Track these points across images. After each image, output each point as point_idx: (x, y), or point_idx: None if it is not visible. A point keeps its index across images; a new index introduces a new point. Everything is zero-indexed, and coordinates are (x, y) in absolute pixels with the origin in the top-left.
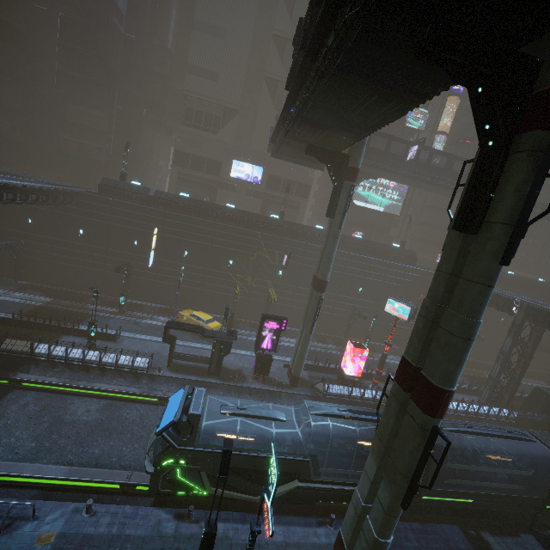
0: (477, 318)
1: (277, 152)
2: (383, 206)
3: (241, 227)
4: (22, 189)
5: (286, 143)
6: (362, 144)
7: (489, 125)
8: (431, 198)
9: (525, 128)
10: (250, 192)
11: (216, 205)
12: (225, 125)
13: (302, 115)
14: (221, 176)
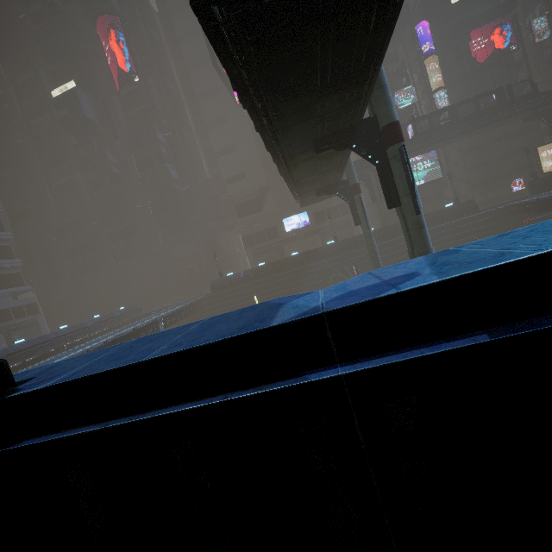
0: (427, 247)
1: (303, 203)
2: (422, 179)
3: (309, 264)
4: (178, 311)
5: (303, 197)
6: (350, 168)
7: (370, 155)
8: (466, 143)
9: (386, 147)
10: (306, 234)
11: (285, 259)
12: (265, 200)
13: (297, 184)
14: (280, 236)
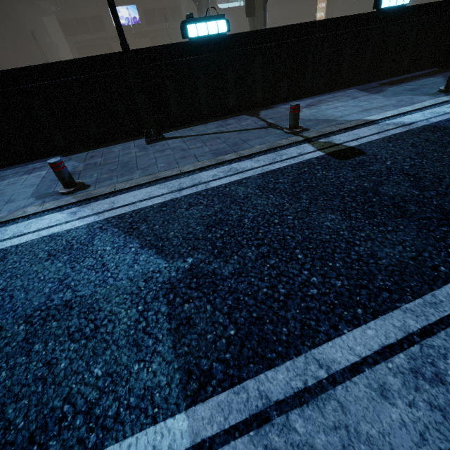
0: None
1: None
2: None
3: None
4: None
5: None
6: None
7: None
8: None
9: None
10: (137, 36)
11: None
12: None
13: None
14: (107, 30)
